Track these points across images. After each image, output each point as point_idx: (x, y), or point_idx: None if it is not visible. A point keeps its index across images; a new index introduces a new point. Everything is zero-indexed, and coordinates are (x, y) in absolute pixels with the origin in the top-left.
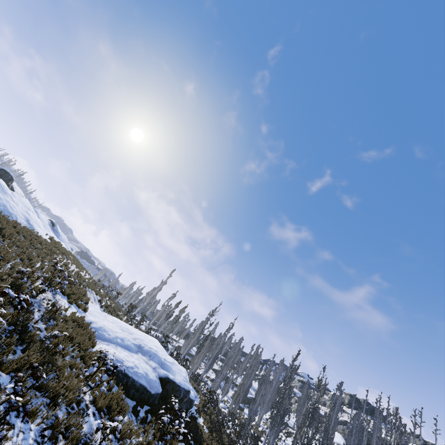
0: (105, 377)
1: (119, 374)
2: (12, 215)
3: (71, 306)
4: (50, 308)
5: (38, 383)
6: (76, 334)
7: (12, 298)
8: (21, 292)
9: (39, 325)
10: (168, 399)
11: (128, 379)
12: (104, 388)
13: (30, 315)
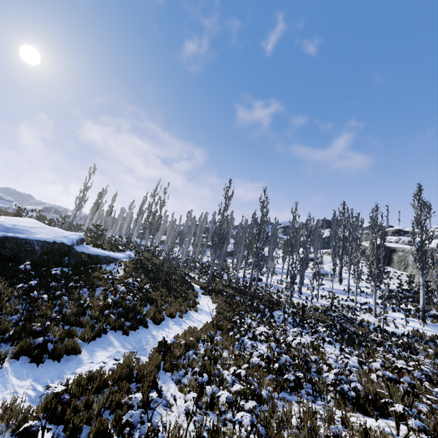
0: None
1: None
2: None
3: None
4: None
5: None
6: None
7: None
8: None
9: None
10: (20, 257)
11: None
12: None
13: None
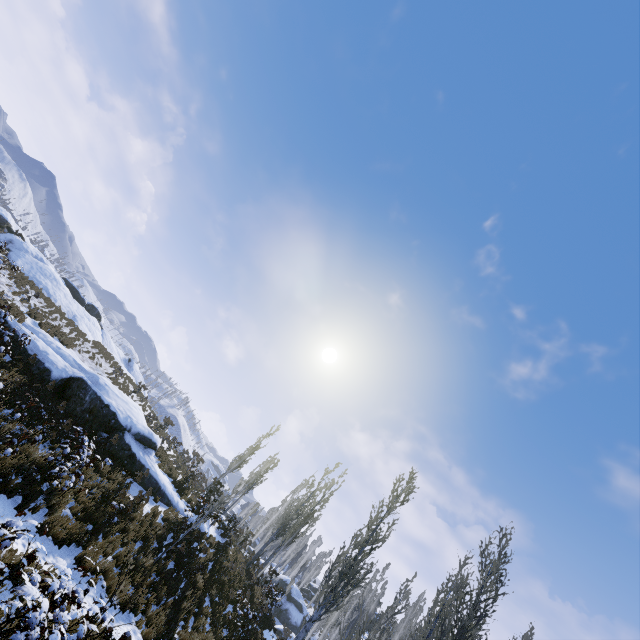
0: None
1: None
2: (51, 296)
3: (27, 316)
4: None
5: None
6: None
7: None
8: None
9: None
10: (71, 401)
11: (5, 324)
12: None
13: None
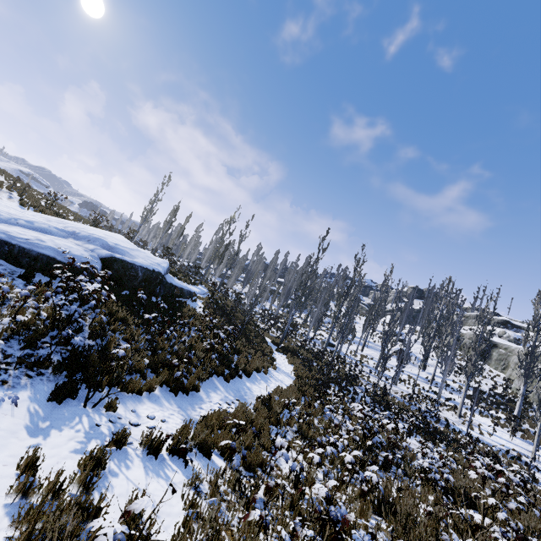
0: None
1: None
2: None
3: None
4: None
5: None
6: None
7: None
8: None
9: None
10: (123, 280)
11: (11, 247)
12: None
13: None
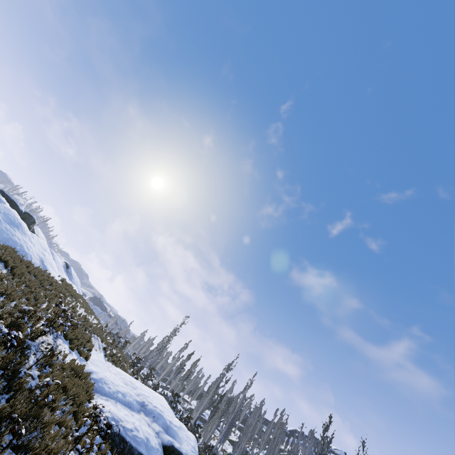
0: (98, 440)
1: (115, 437)
2: (27, 255)
3: (72, 353)
4: (48, 353)
5: (17, 442)
6: (73, 385)
7: (3, 335)
8: (15, 329)
9: (33, 372)
10: None
11: (125, 444)
12: (94, 453)
13: (24, 359)
